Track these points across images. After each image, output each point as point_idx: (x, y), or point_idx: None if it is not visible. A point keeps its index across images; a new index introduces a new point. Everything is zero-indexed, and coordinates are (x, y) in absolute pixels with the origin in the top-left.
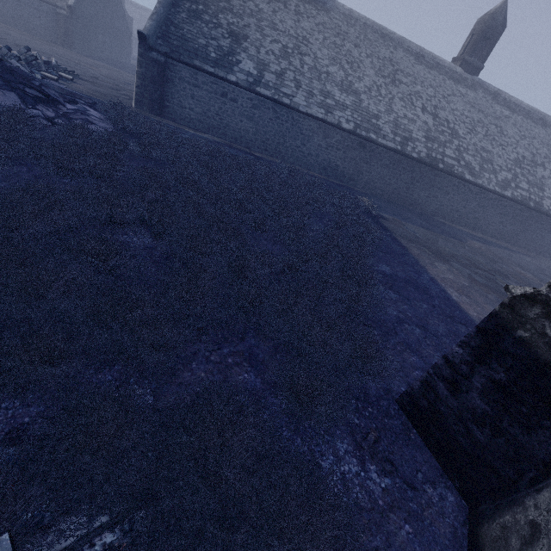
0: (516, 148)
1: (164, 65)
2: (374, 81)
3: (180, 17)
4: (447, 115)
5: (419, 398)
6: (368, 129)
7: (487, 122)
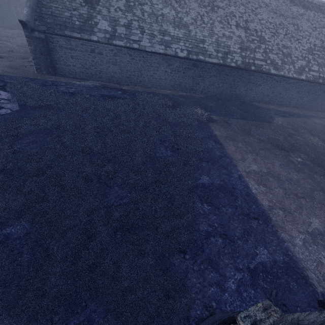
0: (309, 39)
1: (46, 40)
2: (197, 12)
3: None
4: (255, 26)
5: None
6: (198, 53)
7: (287, 23)
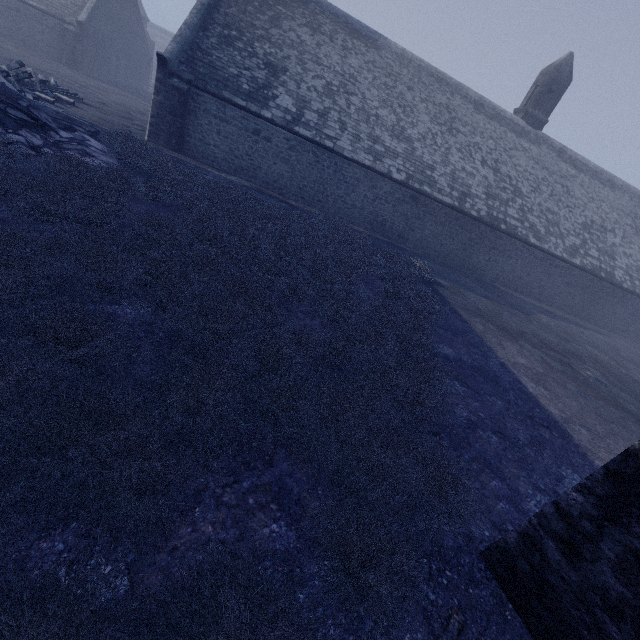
0: (584, 211)
1: (187, 94)
2: (428, 128)
3: (209, 42)
4: (509, 171)
5: (517, 557)
6: (422, 181)
7: (552, 181)
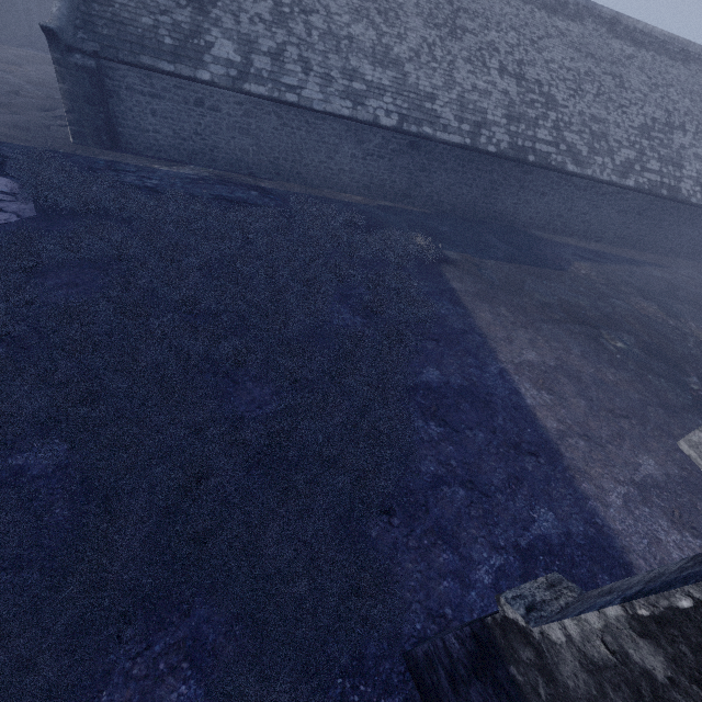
0: (643, 107)
1: (98, 72)
2: (422, 37)
3: None
4: (538, 73)
5: (424, 670)
6: (420, 120)
7: (600, 72)
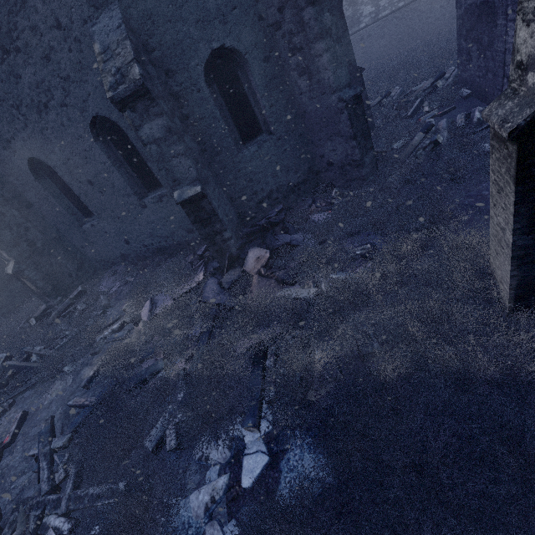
0: None
1: None
2: None
3: None
4: None
5: None
6: None
7: None
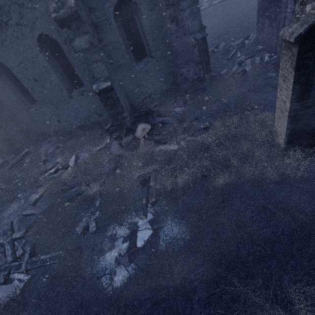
0: None
1: None
2: None
3: None
4: None
5: None
6: None
7: None
